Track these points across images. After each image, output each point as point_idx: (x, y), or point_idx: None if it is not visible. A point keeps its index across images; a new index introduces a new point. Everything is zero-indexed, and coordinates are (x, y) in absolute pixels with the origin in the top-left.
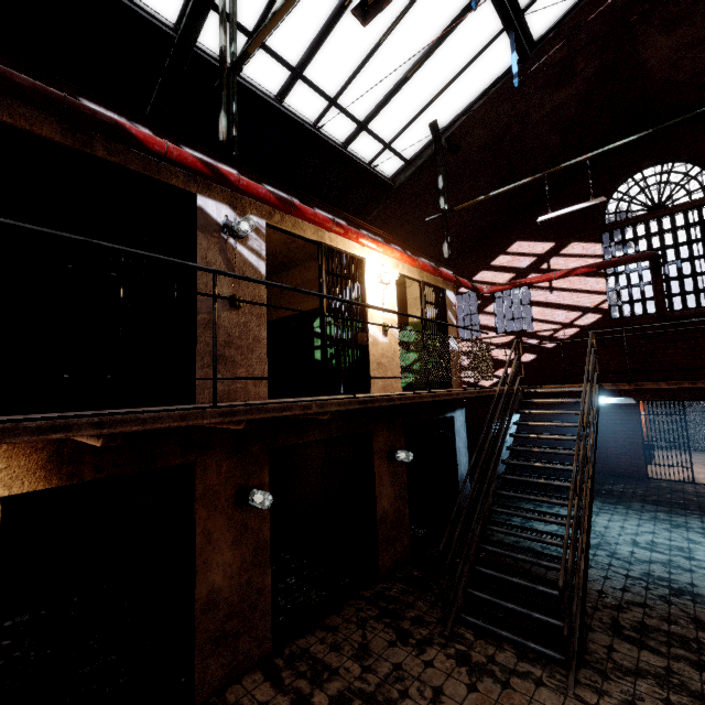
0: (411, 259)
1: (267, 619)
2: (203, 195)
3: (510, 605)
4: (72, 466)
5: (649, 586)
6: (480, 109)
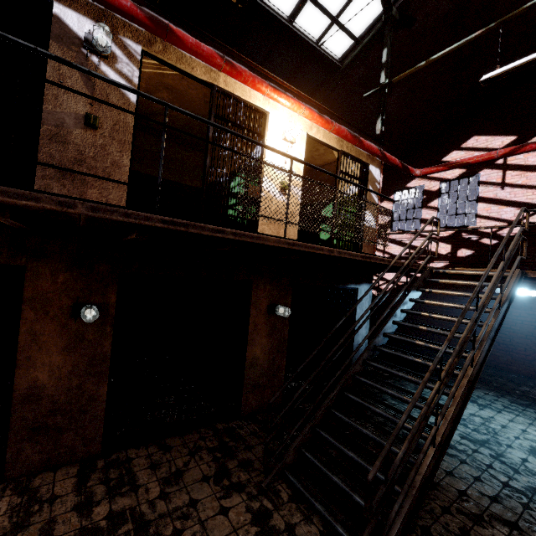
0: (323, 120)
1: (98, 424)
2: (61, 3)
3: (334, 478)
4: None
5: (530, 504)
6: None
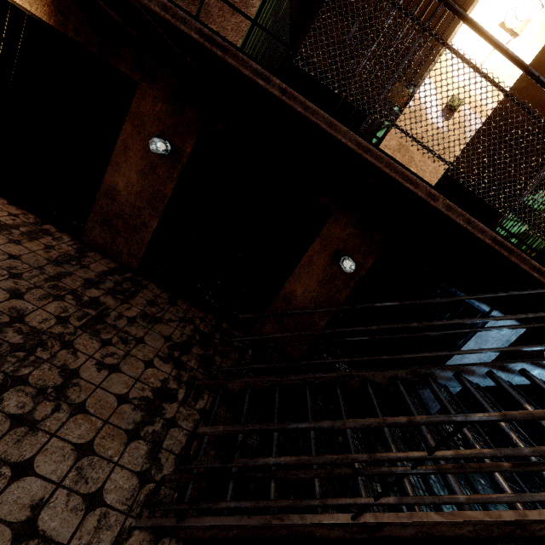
0: None
1: (141, 247)
2: None
3: None
4: (64, 18)
5: None
6: None
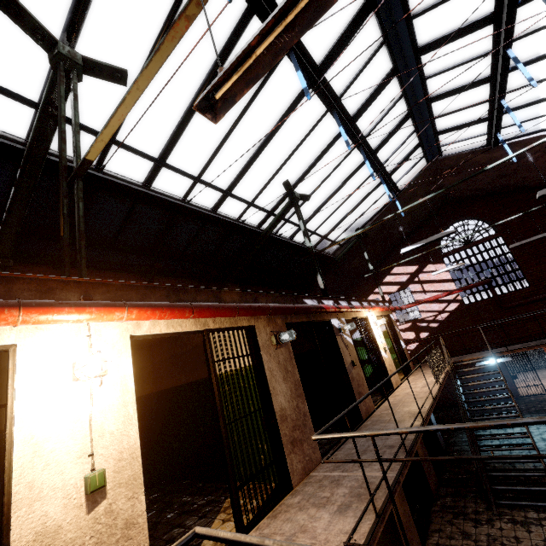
0: (382, 308)
1: (415, 530)
2: (331, 318)
3: (518, 487)
4: None
5: None
6: (377, 218)
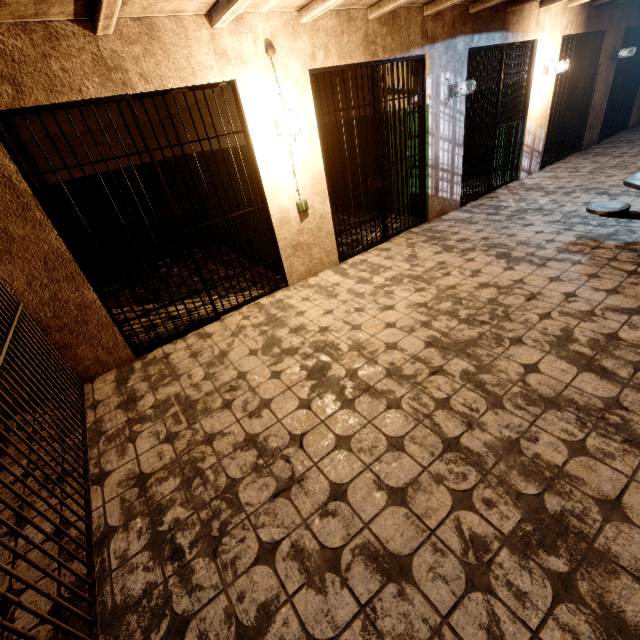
0: None
1: (600, 126)
2: None
3: None
4: (588, 23)
5: None
6: None
